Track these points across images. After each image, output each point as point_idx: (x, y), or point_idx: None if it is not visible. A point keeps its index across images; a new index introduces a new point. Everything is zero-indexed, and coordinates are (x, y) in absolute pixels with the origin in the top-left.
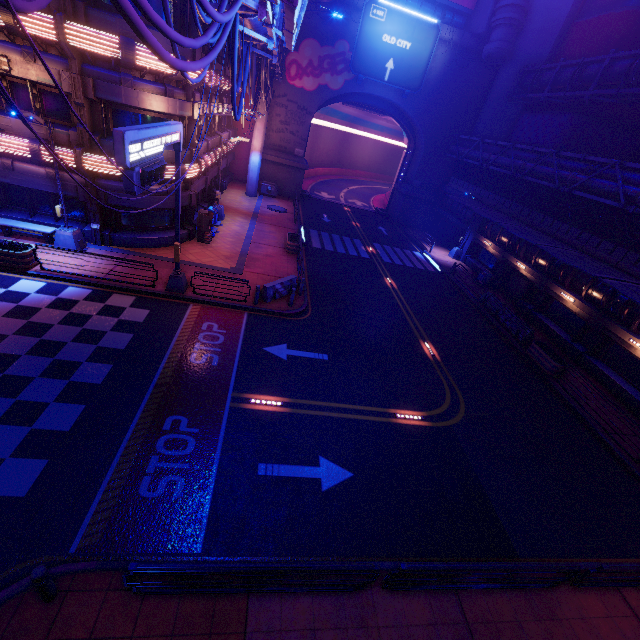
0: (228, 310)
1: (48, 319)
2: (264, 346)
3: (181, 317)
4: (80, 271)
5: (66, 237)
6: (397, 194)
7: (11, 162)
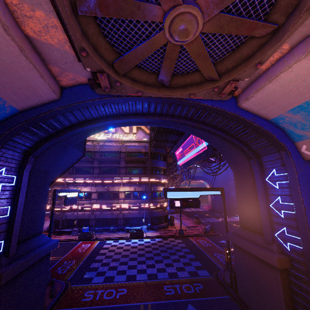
0: (199, 237)
1: (161, 244)
2: (218, 241)
3: (190, 239)
4: (154, 235)
5: (145, 228)
6: (214, 202)
7: (130, 211)
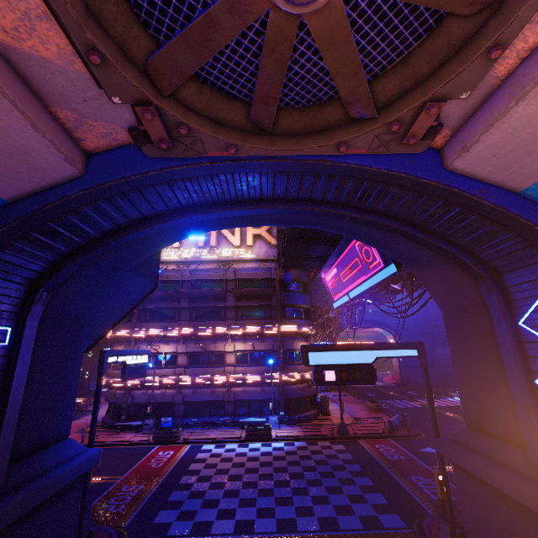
0: (379, 439)
1: (305, 453)
2: (418, 449)
3: (360, 445)
4: (292, 435)
5: (274, 420)
6: (404, 368)
7: (247, 387)
